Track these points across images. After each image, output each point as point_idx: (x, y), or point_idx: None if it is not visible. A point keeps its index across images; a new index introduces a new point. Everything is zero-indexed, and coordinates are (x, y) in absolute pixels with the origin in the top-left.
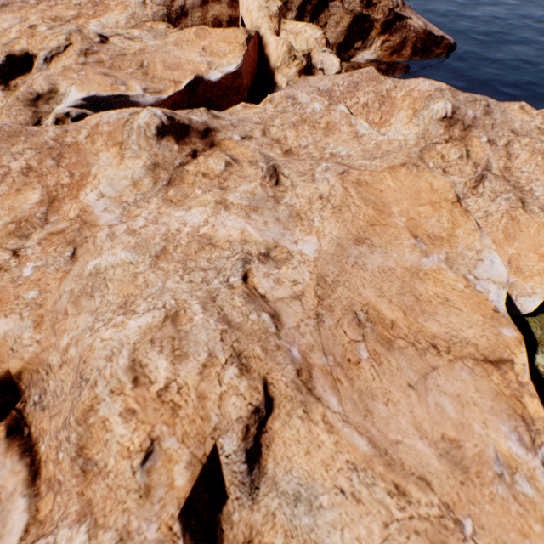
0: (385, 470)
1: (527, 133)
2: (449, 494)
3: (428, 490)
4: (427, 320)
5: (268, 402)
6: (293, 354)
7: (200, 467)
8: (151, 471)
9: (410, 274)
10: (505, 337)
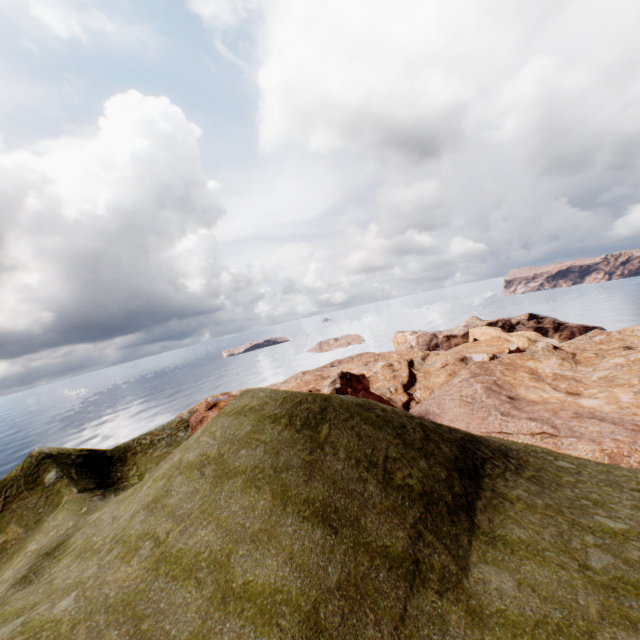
0: None
1: None
2: None
3: None
4: None
5: None
6: None
7: None
8: None
9: None
10: None
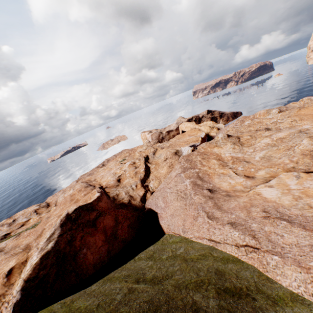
0: None
1: (303, 105)
2: None
3: None
4: None
5: None
6: None
7: None
8: None
9: None
10: None
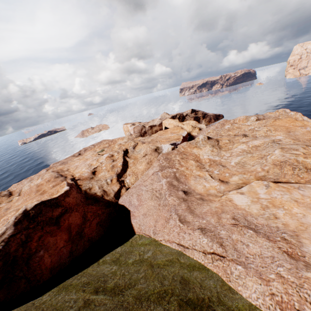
0: None
1: (278, 116)
2: None
3: None
4: None
5: None
6: None
7: None
8: None
9: (308, 132)
10: None
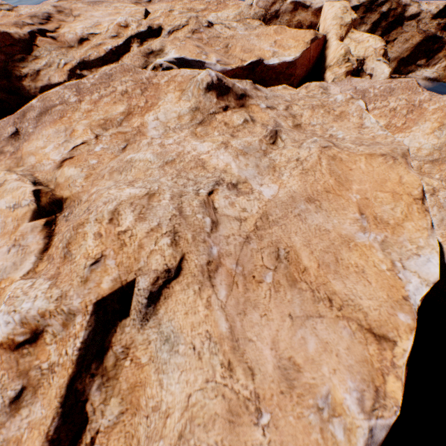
0: (229, 350)
1: None
2: (264, 390)
3: (250, 378)
4: (336, 279)
5: (178, 269)
6: (212, 251)
7: (120, 285)
8: (93, 271)
9: (342, 241)
10: (398, 319)
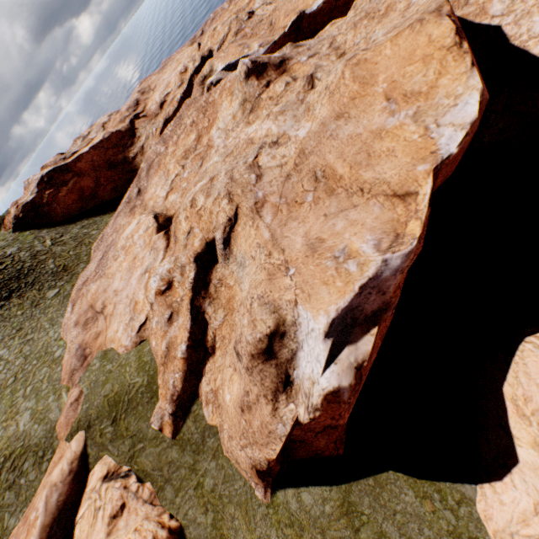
0: (270, 247)
1: None
2: (291, 257)
3: (281, 254)
4: (368, 171)
5: (235, 216)
6: (258, 195)
7: (205, 242)
8: (188, 239)
9: (374, 136)
10: (415, 171)
